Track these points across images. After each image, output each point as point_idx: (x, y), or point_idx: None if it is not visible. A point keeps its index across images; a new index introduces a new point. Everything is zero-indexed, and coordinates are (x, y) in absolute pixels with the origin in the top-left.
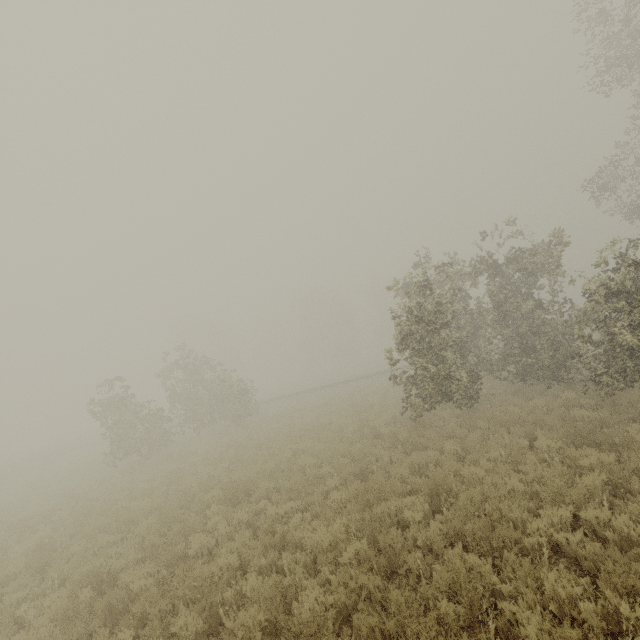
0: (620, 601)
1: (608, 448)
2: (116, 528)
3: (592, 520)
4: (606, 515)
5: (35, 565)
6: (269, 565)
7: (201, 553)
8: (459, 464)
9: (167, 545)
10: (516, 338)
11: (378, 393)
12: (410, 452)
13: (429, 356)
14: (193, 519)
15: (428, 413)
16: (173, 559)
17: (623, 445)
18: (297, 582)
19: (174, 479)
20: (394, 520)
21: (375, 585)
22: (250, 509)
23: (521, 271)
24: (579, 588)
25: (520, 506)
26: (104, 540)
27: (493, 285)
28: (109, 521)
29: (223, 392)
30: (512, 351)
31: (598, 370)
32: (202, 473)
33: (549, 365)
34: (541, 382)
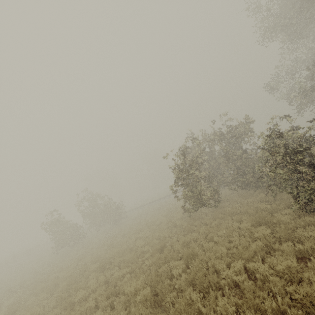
0: (250, 313)
1: (270, 225)
2: (49, 289)
3: (252, 267)
4: (258, 264)
5: (8, 313)
6: (109, 304)
7: (82, 300)
8: (204, 240)
9: (69, 296)
10: (235, 169)
11: (182, 200)
12: (187, 234)
13: (188, 186)
14: (84, 281)
15: (200, 211)
16: (68, 305)
17: (276, 223)
18: (119, 313)
19: (81, 258)
20: (169, 274)
21: (147, 313)
22: (109, 273)
23: (232, 137)
24: (233, 308)
25: (223, 262)
26: (41, 297)
27: (220, 145)
28: (47, 285)
29: (107, 209)
30: (234, 176)
31: (269, 184)
32: (95, 254)
33: (253, 180)
34: (251, 189)
